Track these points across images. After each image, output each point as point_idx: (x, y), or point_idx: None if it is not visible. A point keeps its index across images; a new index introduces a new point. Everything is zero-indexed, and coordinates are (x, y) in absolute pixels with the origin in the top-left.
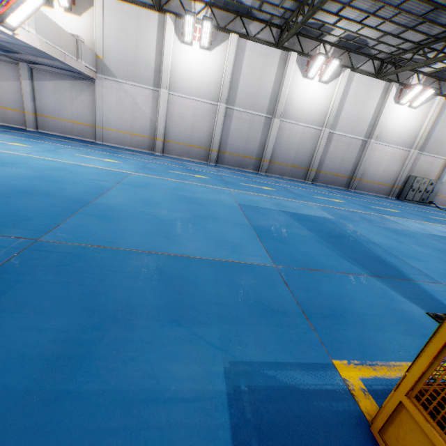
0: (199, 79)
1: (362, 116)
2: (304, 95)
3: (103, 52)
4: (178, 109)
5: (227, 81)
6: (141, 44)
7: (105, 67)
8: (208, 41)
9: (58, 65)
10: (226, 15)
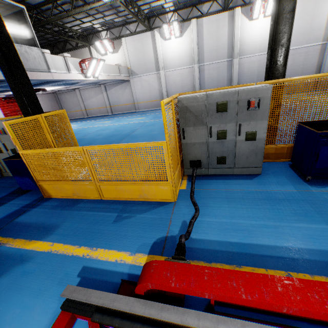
0: (179, 56)
1: (315, 25)
2: (254, 33)
3: (130, 65)
4: (171, 78)
5: (195, 50)
6: (145, 52)
7: (132, 71)
8: (179, 32)
9: (113, 81)
10: (186, 11)
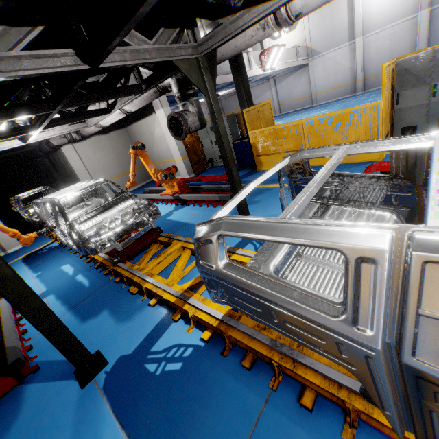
0: (392, 6)
1: None
2: None
3: (310, 42)
4: (374, 46)
5: None
6: (335, 16)
7: (313, 51)
8: None
9: (288, 69)
10: None
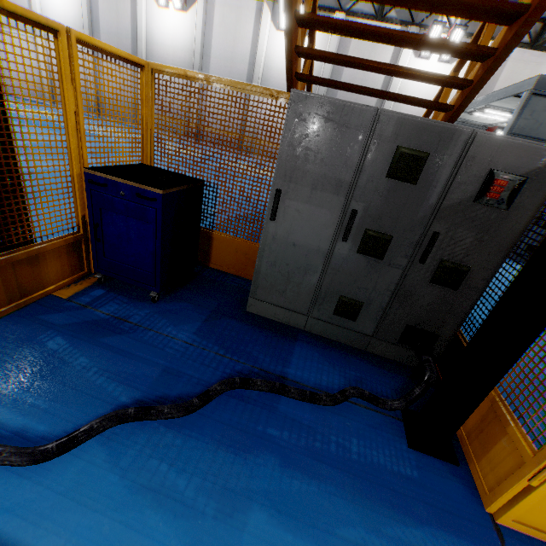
0: (66, 22)
1: (238, 52)
2: (165, 30)
3: None
4: None
5: (86, 22)
6: None
7: None
8: None
9: None
10: None
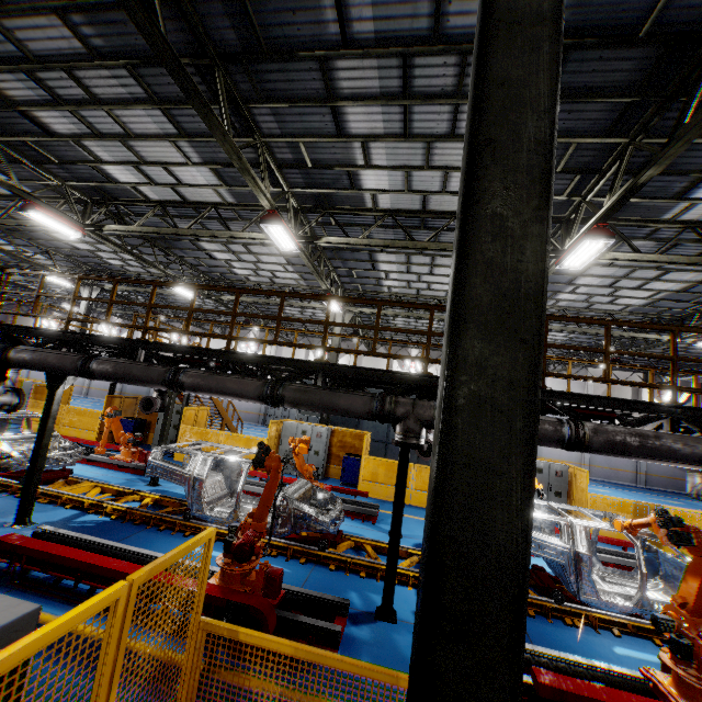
0: None
1: None
2: None
3: None
4: None
5: None
6: None
7: None
8: (117, 332)
9: None
10: (130, 319)
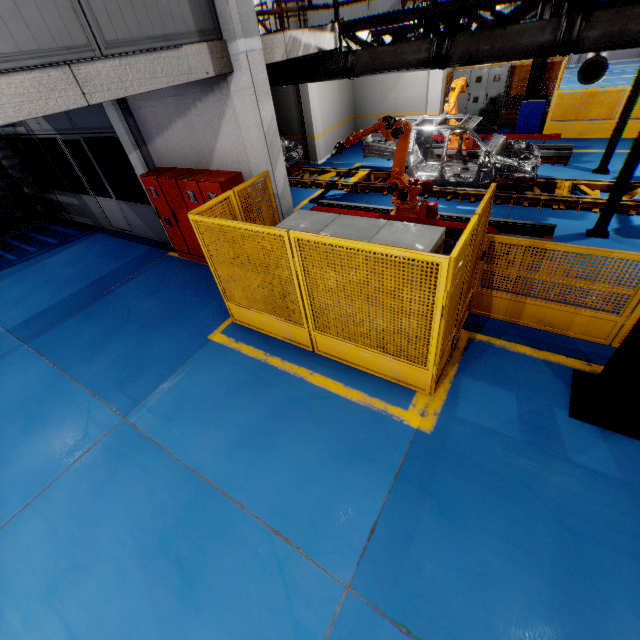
0: None
1: None
2: None
3: None
4: None
5: None
6: None
7: None
8: None
9: None
10: None
